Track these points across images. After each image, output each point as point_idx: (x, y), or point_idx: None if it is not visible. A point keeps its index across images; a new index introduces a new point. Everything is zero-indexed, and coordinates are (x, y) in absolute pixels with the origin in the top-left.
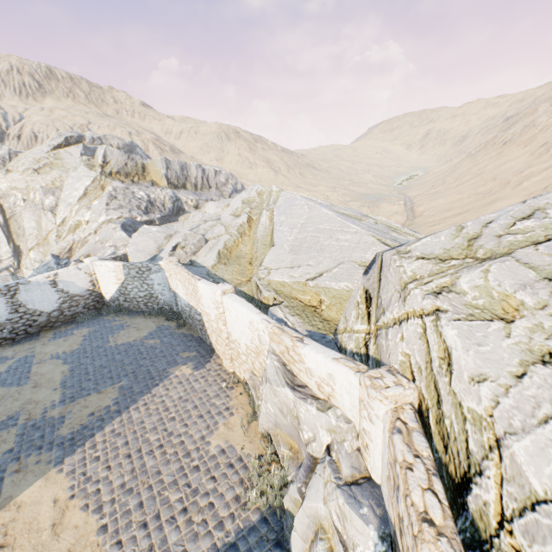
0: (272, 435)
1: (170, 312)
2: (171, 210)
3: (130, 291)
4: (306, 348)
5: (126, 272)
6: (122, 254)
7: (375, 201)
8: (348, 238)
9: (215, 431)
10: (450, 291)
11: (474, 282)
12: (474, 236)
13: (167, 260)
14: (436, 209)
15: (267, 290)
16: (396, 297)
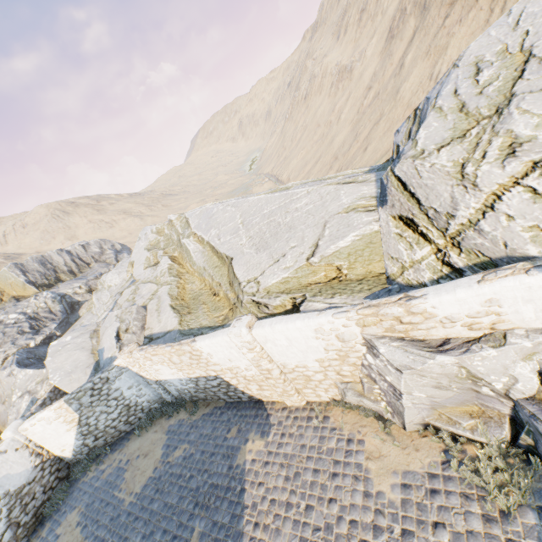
0: (435, 421)
1: (165, 407)
2: (64, 312)
3: (96, 424)
4: (430, 298)
5: (76, 407)
6: (49, 393)
7: (246, 190)
8: (307, 201)
9: (369, 475)
10: (520, 144)
11: (531, 124)
12: (460, 106)
13: (126, 353)
14: (297, 169)
15: (275, 297)
16: (460, 191)
